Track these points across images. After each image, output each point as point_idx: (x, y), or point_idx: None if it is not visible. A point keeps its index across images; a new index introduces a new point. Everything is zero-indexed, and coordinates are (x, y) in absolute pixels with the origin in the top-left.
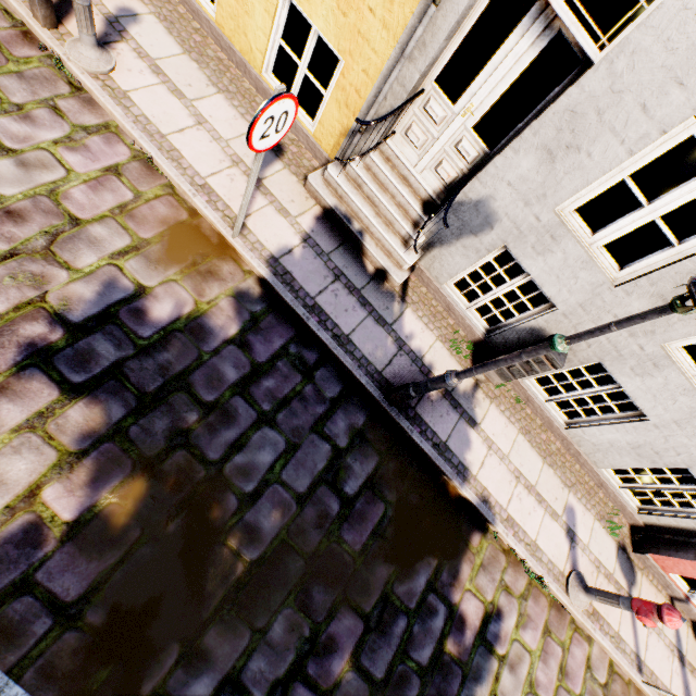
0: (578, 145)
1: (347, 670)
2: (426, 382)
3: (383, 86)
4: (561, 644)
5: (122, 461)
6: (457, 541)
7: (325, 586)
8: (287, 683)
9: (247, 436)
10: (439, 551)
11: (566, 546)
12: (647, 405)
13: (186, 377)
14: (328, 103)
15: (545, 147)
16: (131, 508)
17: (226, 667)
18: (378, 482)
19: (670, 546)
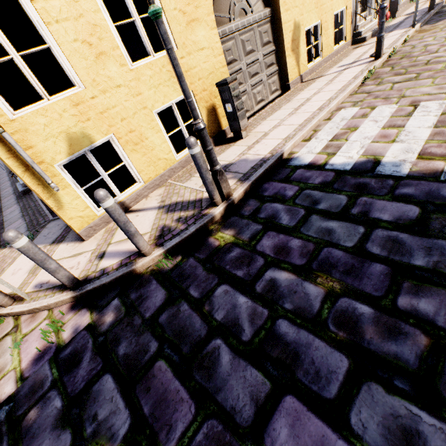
0: None
1: None
2: None
3: None
4: None
5: None
6: None
7: None
8: None
9: None
10: None
11: None
12: None
13: None
14: (346, 24)
15: None
16: None
17: None
18: None
19: None
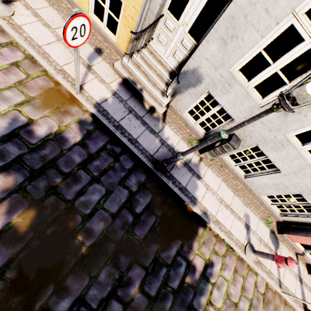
0: (236, 35)
1: (137, 292)
2: (170, 158)
3: (142, 13)
4: (242, 276)
5: (23, 202)
6: (191, 232)
7: (126, 255)
8: (108, 300)
9: (86, 188)
10: (183, 237)
11: (244, 232)
12: (280, 165)
13: (55, 162)
14: (120, 26)
15: (221, 38)
16: (28, 223)
17: (77, 294)
18: (152, 206)
19: (294, 230)
